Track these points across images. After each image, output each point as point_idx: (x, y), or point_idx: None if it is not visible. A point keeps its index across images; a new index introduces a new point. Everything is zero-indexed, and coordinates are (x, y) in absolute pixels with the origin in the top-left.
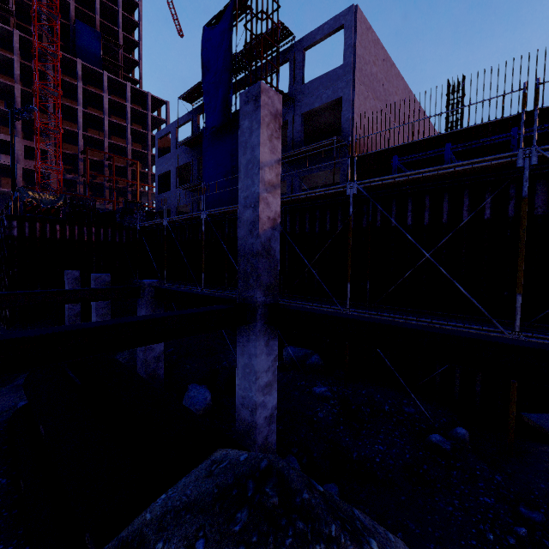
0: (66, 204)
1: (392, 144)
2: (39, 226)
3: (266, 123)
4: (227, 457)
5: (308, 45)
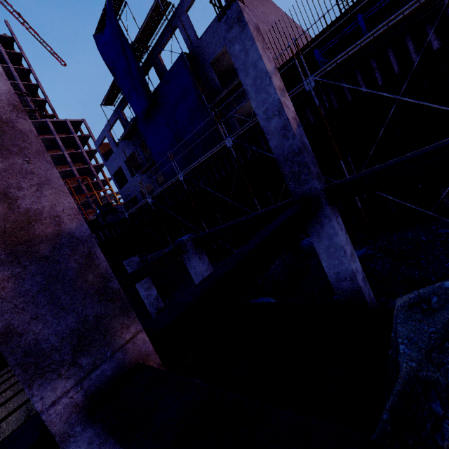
0: None
1: (287, 55)
2: None
3: (256, 38)
4: (426, 295)
5: (188, 6)
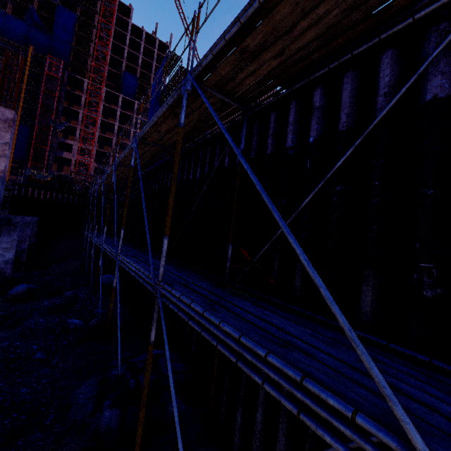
0: (53, 179)
1: None
2: (31, 190)
3: None
4: None
5: None
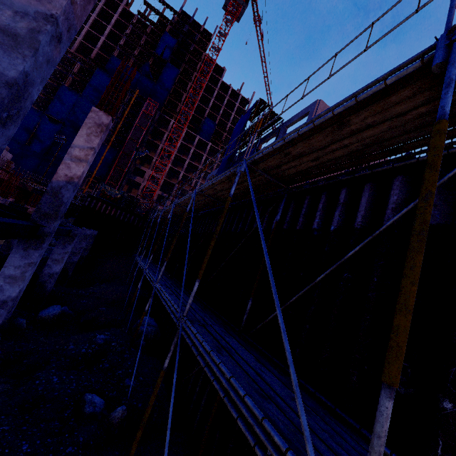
0: (122, 197)
1: None
2: (100, 204)
3: (88, 127)
4: None
5: (288, 124)
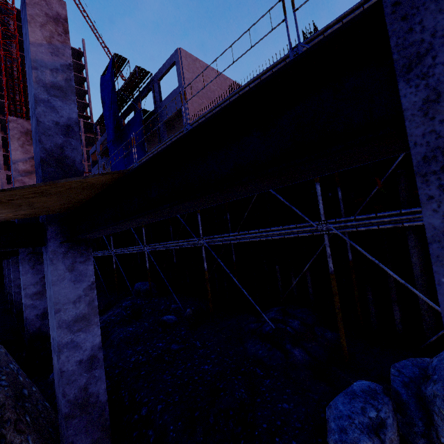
0: None
1: None
2: None
3: (17, 138)
4: None
5: (159, 77)
